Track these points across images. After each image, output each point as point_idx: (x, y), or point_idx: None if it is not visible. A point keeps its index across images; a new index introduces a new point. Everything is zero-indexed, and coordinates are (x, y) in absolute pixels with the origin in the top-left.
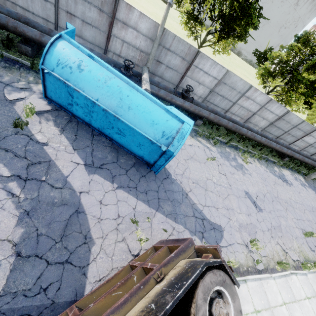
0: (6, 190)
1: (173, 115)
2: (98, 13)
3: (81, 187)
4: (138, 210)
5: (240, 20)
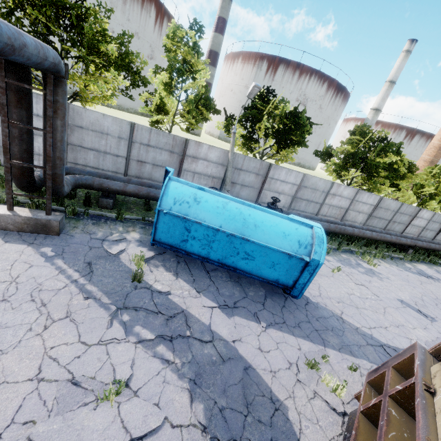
0: (158, 358)
1: (298, 222)
2: (169, 155)
3: (230, 335)
4: (305, 350)
5: (295, 131)
